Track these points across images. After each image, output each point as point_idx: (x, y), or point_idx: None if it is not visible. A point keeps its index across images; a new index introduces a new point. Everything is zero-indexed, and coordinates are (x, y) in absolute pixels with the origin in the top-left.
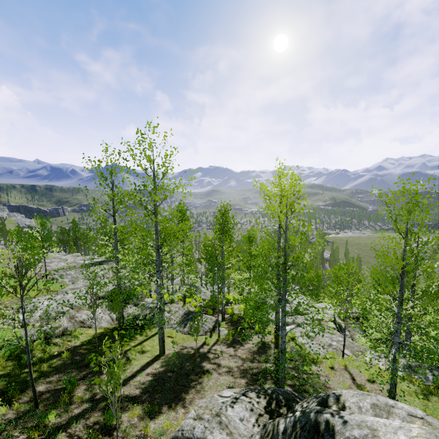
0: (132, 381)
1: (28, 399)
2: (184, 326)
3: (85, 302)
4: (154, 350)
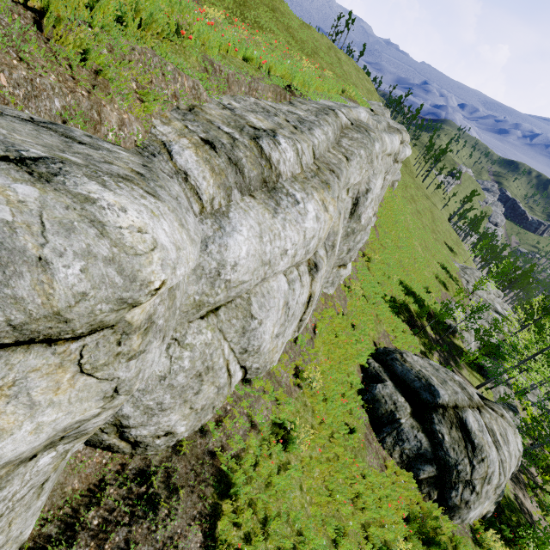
0: (458, 373)
1: (435, 337)
2: (501, 404)
3: (478, 333)
4: (474, 383)
